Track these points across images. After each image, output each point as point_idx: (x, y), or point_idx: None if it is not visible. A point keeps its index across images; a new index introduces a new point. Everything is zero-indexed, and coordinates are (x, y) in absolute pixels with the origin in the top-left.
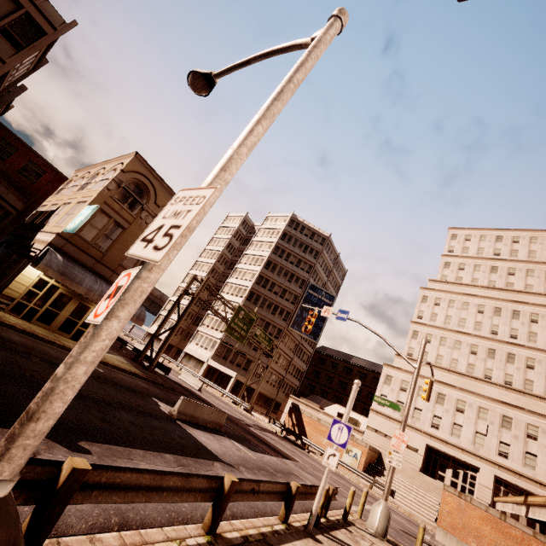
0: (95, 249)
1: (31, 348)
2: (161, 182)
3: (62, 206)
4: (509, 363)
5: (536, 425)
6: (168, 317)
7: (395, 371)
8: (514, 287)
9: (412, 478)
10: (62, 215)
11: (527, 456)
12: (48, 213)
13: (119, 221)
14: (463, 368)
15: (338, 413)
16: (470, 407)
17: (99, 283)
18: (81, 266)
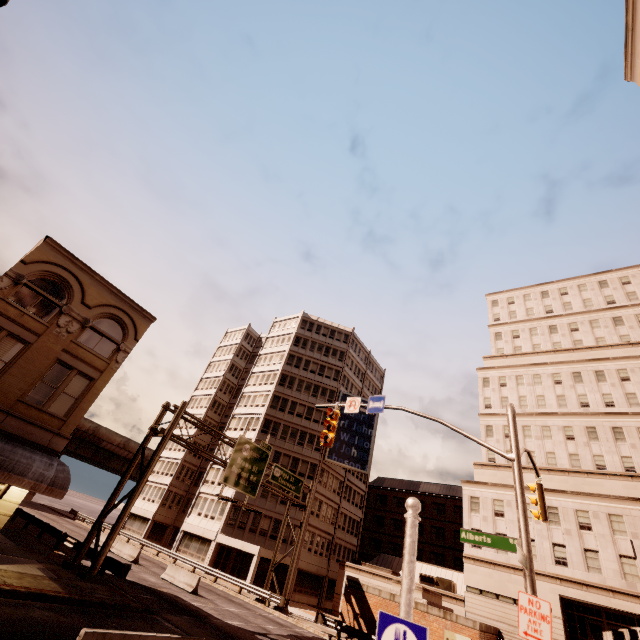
0: None
1: None
2: (91, 274)
3: None
4: (619, 440)
5: None
6: (126, 477)
7: (480, 488)
8: (583, 345)
9: None
10: None
11: None
12: None
13: (17, 333)
14: (566, 463)
15: (420, 575)
16: (596, 518)
17: None
18: None
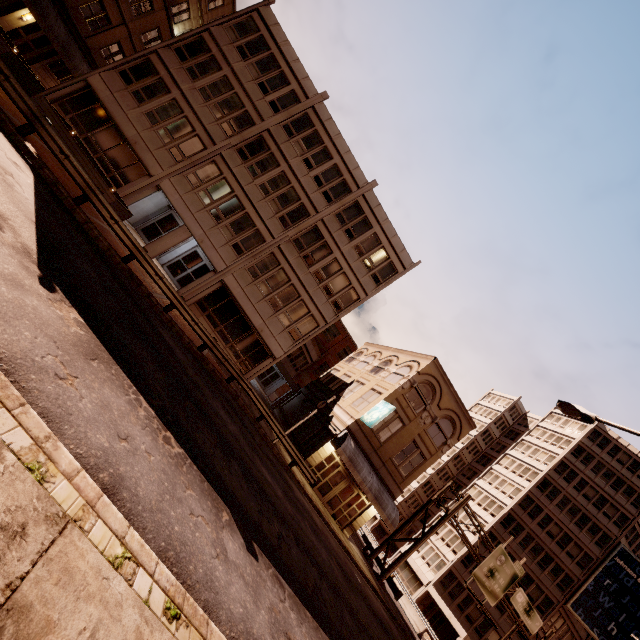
0: (376, 438)
1: (326, 538)
2: (449, 386)
3: (356, 382)
4: None
5: None
6: (411, 522)
7: None
8: None
9: None
10: (357, 396)
11: None
12: (341, 383)
13: (402, 417)
14: None
15: None
16: None
17: (371, 475)
18: (361, 452)
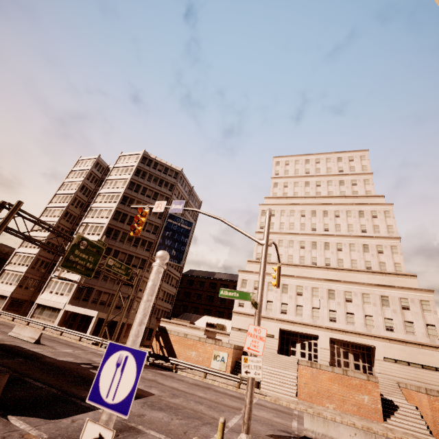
0: None
1: None
2: None
3: None
4: (326, 249)
5: (350, 291)
6: None
7: (248, 275)
8: (321, 195)
9: (272, 361)
10: None
11: (348, 316)
12: None
13: None
14: (297, 261)
15: (206, 323)
16: (306, 289)
17: None
18: None
